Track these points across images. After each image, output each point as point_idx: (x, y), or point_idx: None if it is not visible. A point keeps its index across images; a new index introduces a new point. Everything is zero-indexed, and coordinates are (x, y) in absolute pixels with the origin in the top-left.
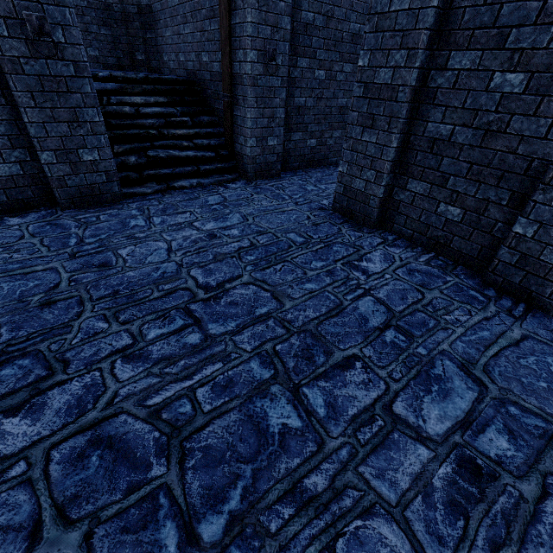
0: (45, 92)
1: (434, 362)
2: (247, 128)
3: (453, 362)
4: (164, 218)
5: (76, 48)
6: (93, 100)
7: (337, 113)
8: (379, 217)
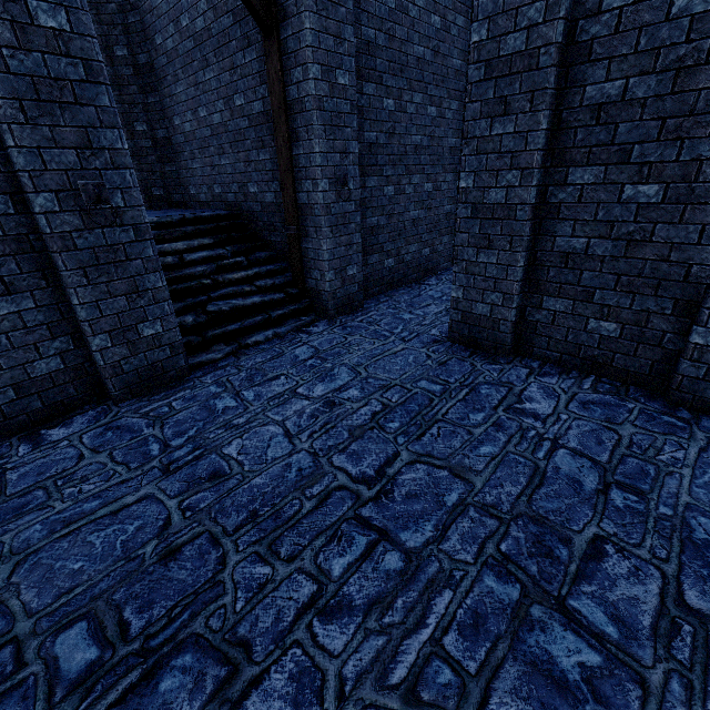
0: (100, 265)
1: (688, 523)
2: (324, 261)
3: (708, 517)
4: (256, 390)
5: (137, 210)
6: (156, 264)
7: (411, 227)
8: (513, 342)
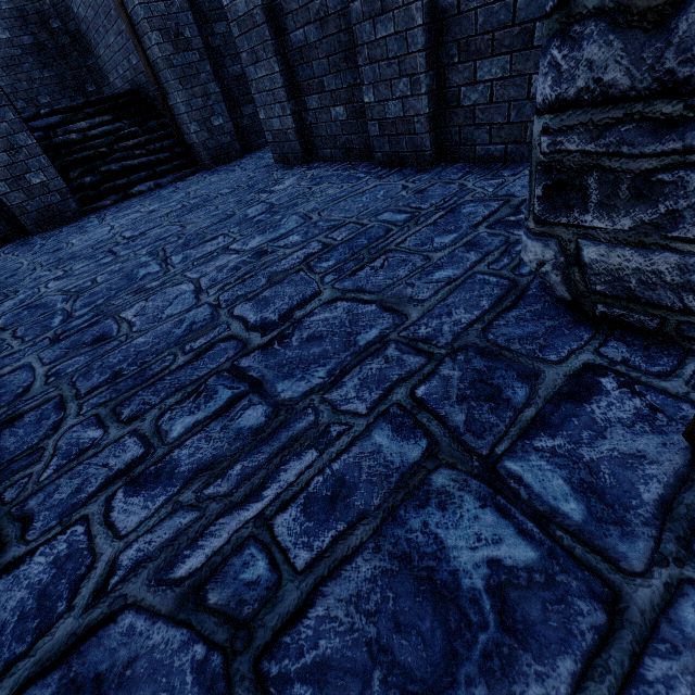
0: None
1: (282, 220)
2: (183, 114)
3: (297, 216)
4: (116, 215)
5: None
6: (20, 125)
7: None
8: (306, 150)
